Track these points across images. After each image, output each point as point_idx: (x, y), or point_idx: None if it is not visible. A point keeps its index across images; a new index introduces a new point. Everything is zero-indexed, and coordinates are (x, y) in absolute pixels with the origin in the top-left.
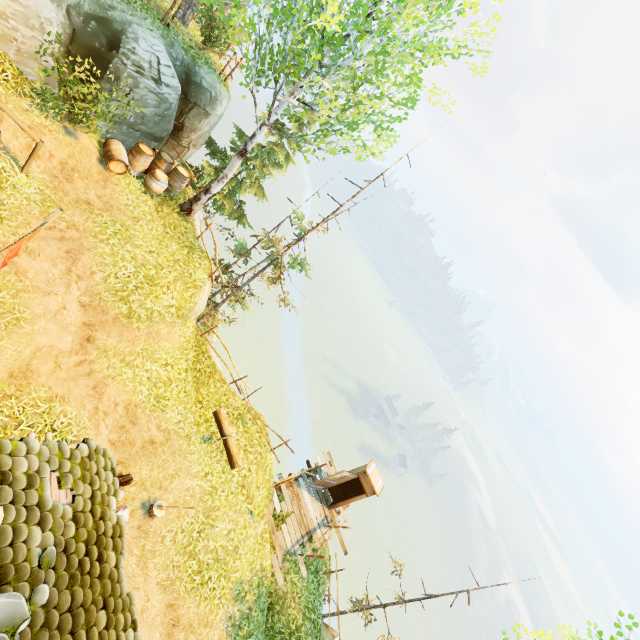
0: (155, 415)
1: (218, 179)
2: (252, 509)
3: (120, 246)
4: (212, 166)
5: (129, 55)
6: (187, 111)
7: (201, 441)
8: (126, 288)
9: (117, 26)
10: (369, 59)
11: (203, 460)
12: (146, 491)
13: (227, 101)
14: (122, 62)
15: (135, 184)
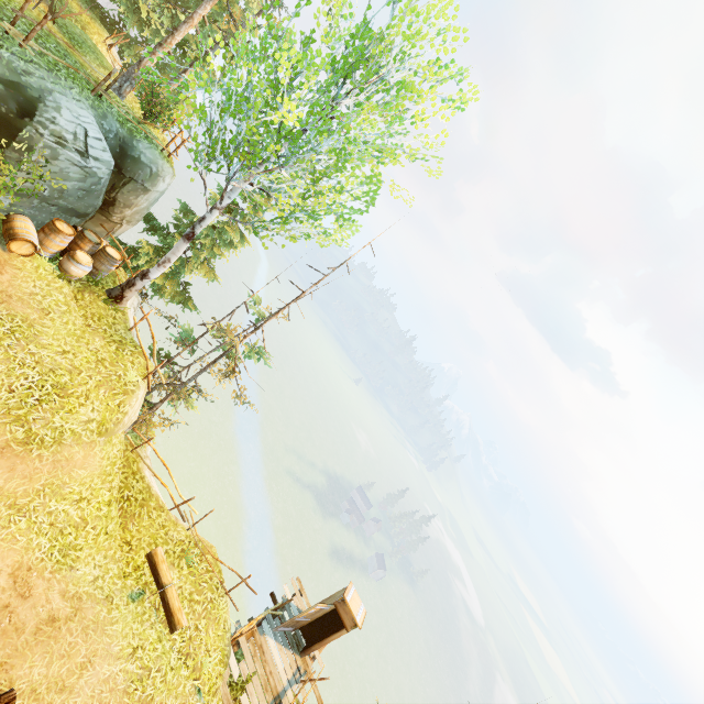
0: (59, 577)
1: (159, 263)
2: (200, 686)
3: (19, 348)
4: (151, 245)
5: (47, 124)
6: (121, 185)
7: (128, 601)
8: (24, 404)
9: (33, 93)
10: (329, 154)
11: (130, 629)
12: (38, 702)
13: (171, 177)
14: (37, 131)
15: (46, 267)
